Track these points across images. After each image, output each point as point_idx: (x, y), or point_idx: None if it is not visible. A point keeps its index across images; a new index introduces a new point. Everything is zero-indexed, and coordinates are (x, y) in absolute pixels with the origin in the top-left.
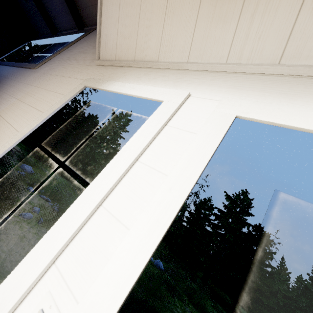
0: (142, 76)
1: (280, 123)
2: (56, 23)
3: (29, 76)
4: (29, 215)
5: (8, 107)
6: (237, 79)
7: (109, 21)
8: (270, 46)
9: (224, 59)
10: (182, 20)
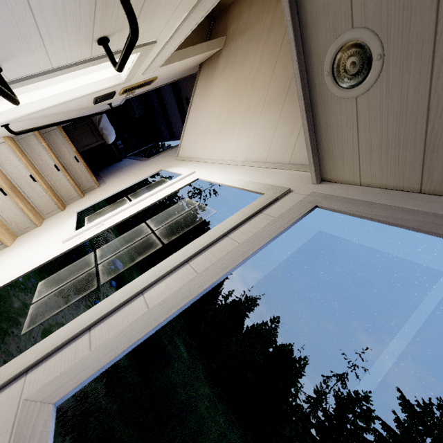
0: (188, 165)
1: (206, 180)
2: (175, 132)
3: (140, 165)
4: None
5: (120, 180)
6: (216, 166)
7: (186, 136)
8: (230, 152)
9: (218, 158)
10: (209, 139)
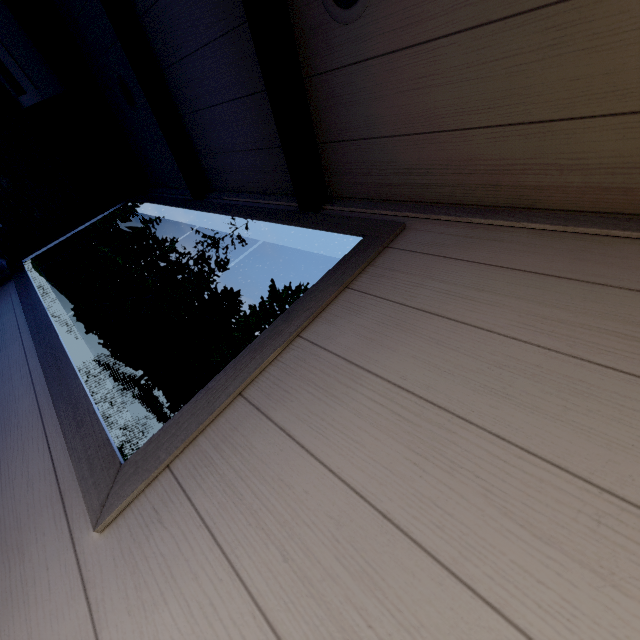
0: None
1: None
2: (213, 168)
3: None
4: None
5: None
6: None
7: None
8: None
9: None
10: None
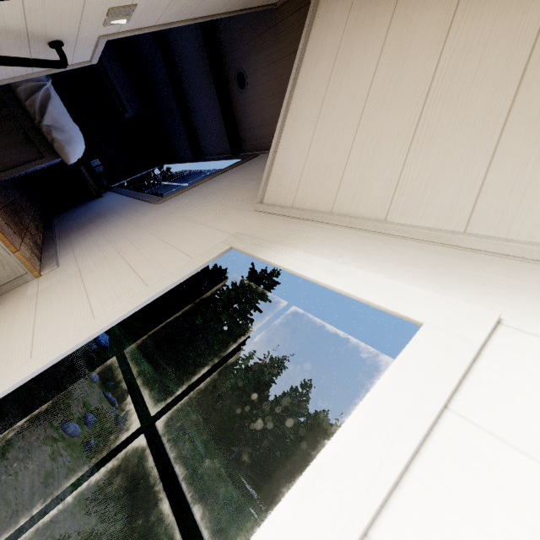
0: (349, 244)
1: None
2: (204, 145)
3: (145, 213)
4: (74, 430)
5: (98, 261)
6: None
7: (293, 147)
8: None
9: None
10: (452, 153)
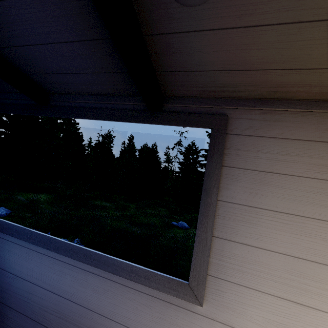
0: None
1: None
2: (47, 81)
3: None
4: None
5: None
6: None
7: None
8: None
9: None
10: None
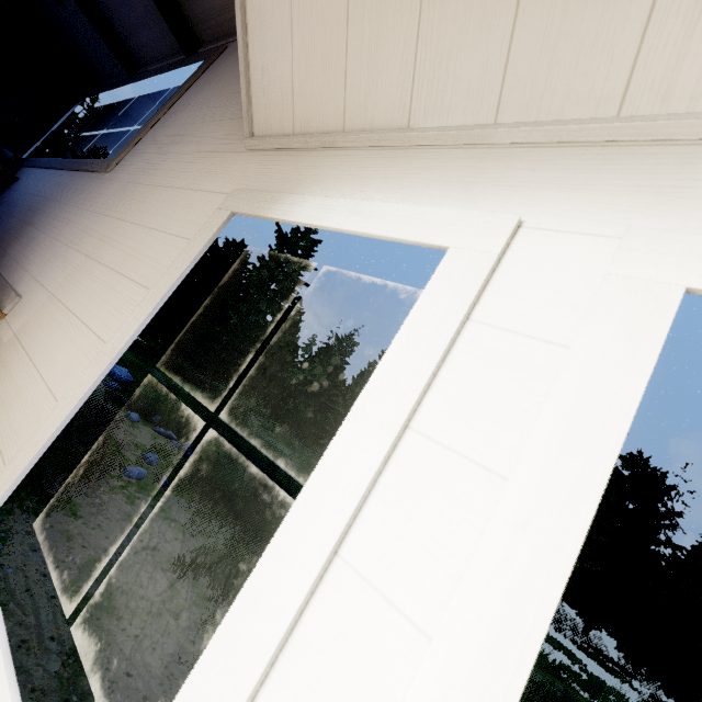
0: (371, 172)
1: None
2: (134, 46)
3: (98, 191)
4: (139, 473)
5: (70, 276)
6: (661, 165)
7: (268, 33)
8: None
9: (611, 106)
10: (473, 5)
